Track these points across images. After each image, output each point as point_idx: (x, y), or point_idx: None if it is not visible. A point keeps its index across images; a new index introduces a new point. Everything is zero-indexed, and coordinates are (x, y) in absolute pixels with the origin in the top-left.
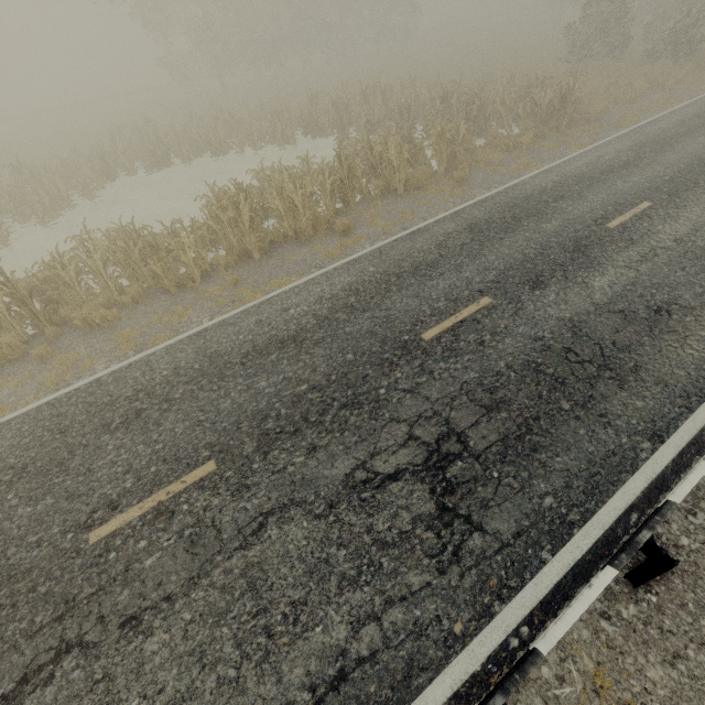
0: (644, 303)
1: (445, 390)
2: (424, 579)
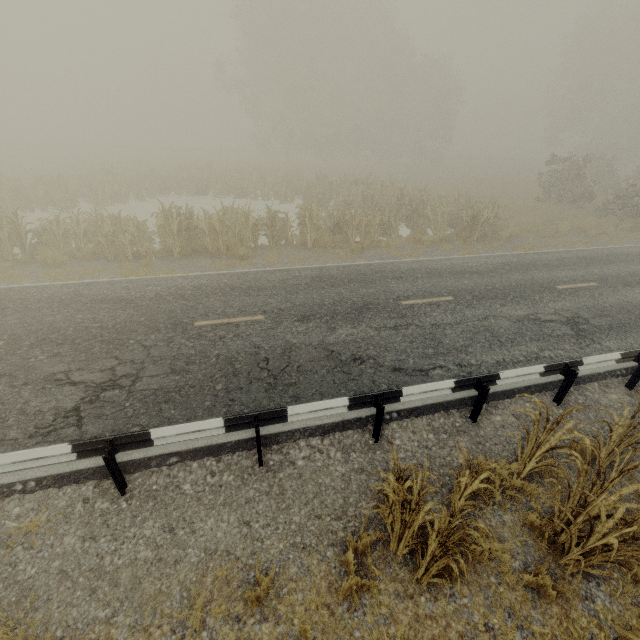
0: (354, 352)
1: (165, 353)
2: (17, 436)
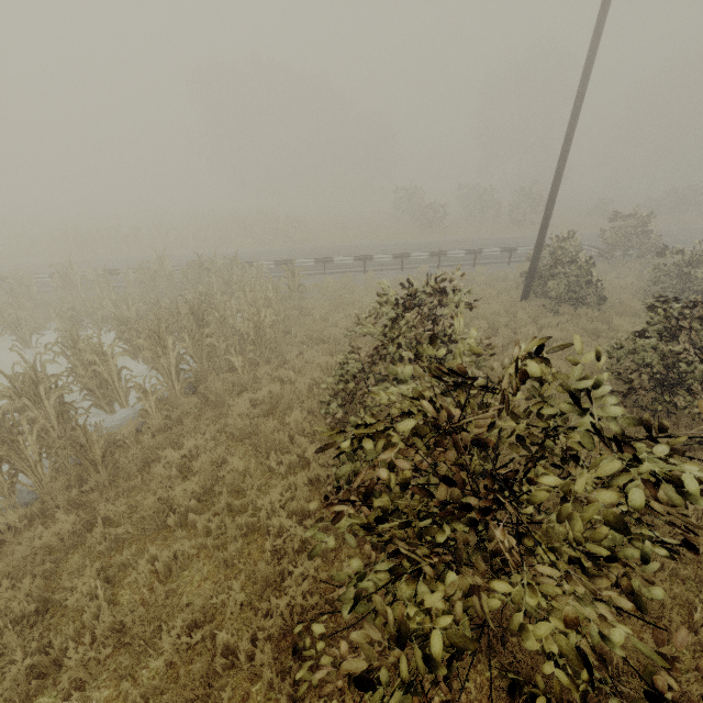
0: None
1: None
2: None
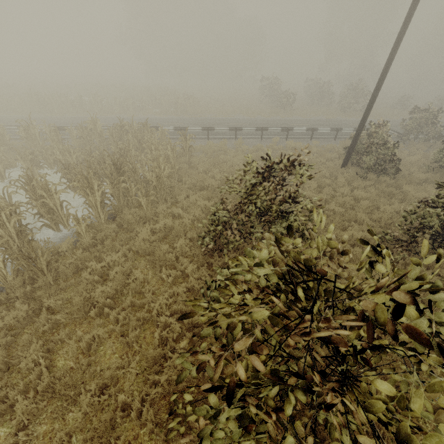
0: None
1: None
2: None
